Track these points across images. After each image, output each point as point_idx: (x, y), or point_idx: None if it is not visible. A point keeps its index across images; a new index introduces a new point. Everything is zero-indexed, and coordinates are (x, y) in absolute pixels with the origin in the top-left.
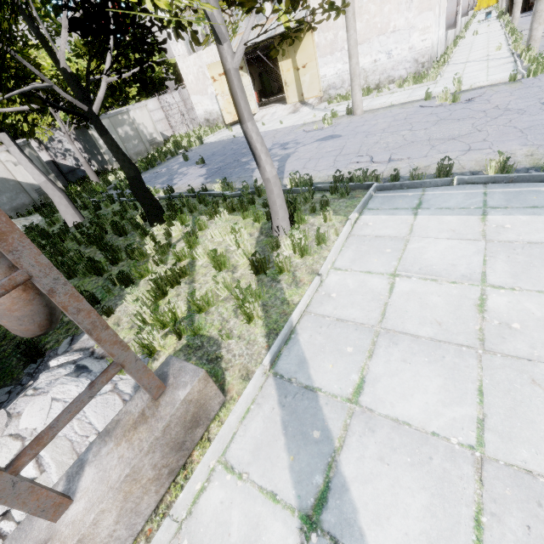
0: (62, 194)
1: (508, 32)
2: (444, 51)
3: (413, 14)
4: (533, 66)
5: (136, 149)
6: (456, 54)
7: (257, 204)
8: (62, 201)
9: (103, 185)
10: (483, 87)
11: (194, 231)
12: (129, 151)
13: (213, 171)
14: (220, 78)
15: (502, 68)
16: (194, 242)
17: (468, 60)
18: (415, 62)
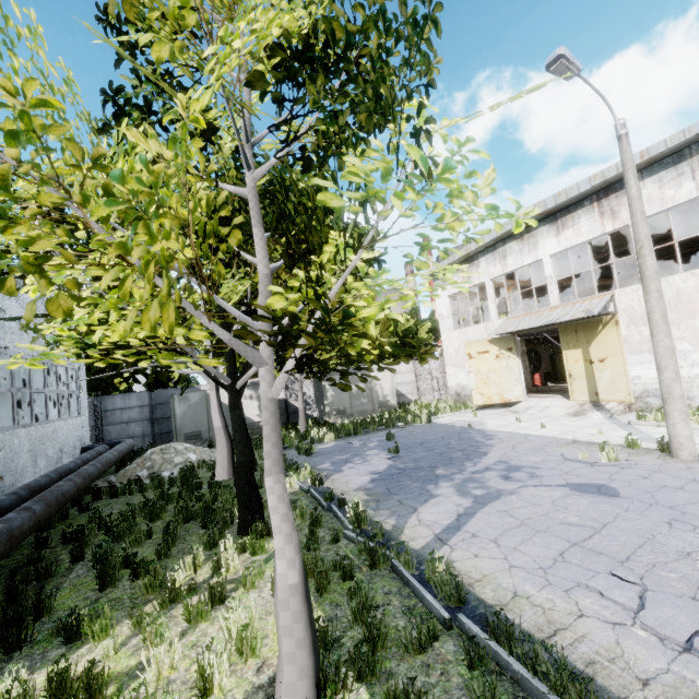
0: (227, 443)
1: None
2: None
3: None
4: None
5: (362, 407)
6: None
7: (354, 582)
8: (223, 451)
9: (297, 439)
10: None
11: (224, 587)
12: (354, 408)
13: (391, 472)
14: (478, 356)
15: None
16: (195, 615)
17: None
18: None
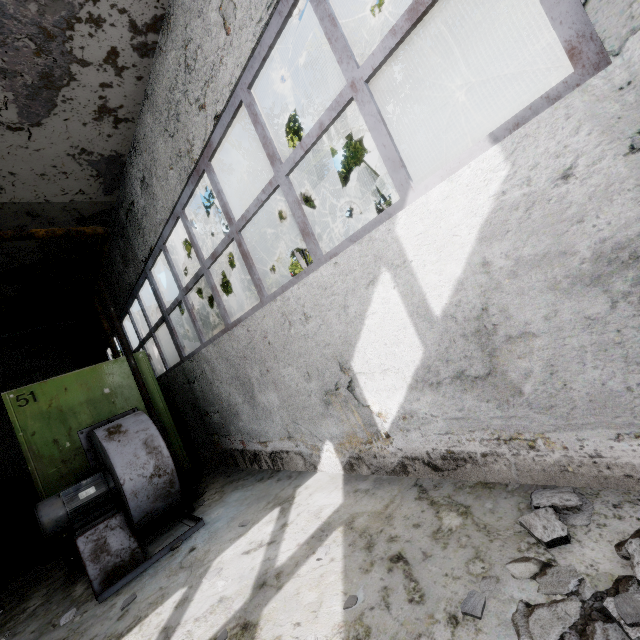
0: None
1: None
2: None
3: None
4: None
5: None
6: None
7: None
8: None
9: None
10: None
11: None
12: None
13: None
14: None
15: None
16: None
17: None
18: None
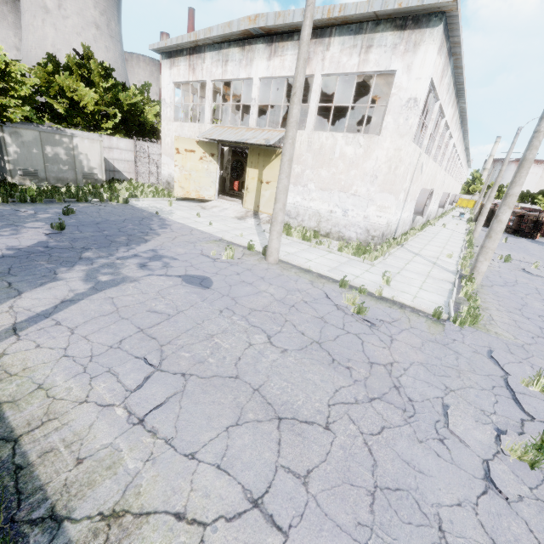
0: None
1: (467, 241)
2: (407, 231)
3: (375, 188)
4: (464, 309)
5: (61, 174)
6: (417, 239)
7: None
8: None
9: None
10: (404, 305)
11: None
12: (49, 173)
13: (34, 249)
14: (186, 153)
15: (439, 286)
16: None
17: (420, 253)
18: (366, 231)
